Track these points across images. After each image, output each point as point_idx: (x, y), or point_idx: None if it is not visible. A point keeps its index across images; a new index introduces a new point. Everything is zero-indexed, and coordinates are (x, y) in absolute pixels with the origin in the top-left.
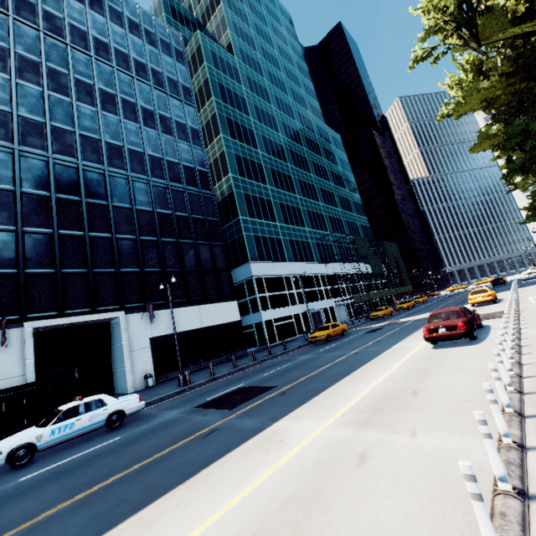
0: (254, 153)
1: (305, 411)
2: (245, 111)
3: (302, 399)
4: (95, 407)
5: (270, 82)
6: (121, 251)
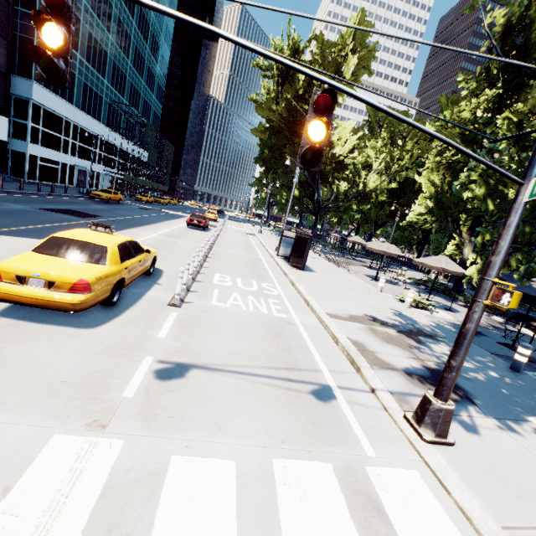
0: None
1: (140, 230)
2: None
3: (132, 226)
4: None
5: None
6: None
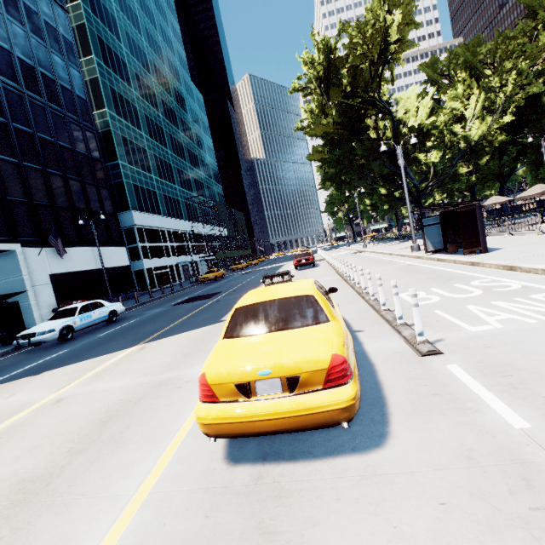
0: (128, 91)
1: None
2: (117, 35)
3: (253, 288)
4: (99, 306)
5: (140, 7)
6: (4, 175)
